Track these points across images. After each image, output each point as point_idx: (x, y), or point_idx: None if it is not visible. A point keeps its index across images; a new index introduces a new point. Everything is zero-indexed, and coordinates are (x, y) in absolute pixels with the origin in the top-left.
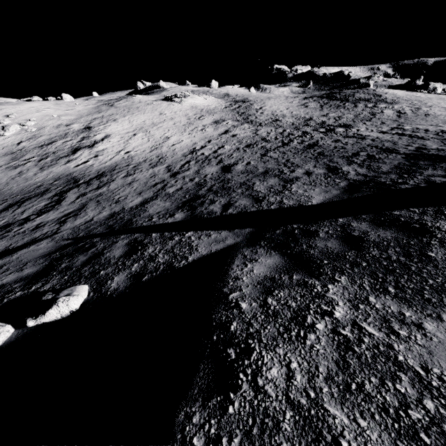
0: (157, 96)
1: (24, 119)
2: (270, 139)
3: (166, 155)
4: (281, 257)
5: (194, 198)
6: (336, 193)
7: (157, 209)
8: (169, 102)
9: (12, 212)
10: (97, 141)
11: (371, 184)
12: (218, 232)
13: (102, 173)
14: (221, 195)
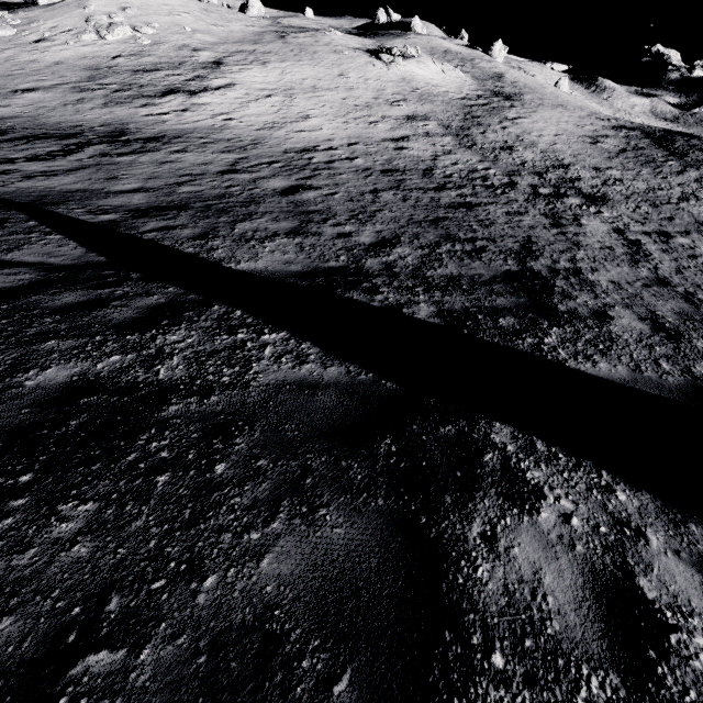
0: (368, 42)
1: (145, 21)
2: (436, 173)
3: (267, 141)
4: (6, 287)
5: (170, 207)
6: (291, 269)
7: (114, 202)
8: (372, 59)
9: (12, 147)
10: (209, 87)
11: (351, 278)
12: (76, 248)
13: (160, 136)
14: (197, 216)
